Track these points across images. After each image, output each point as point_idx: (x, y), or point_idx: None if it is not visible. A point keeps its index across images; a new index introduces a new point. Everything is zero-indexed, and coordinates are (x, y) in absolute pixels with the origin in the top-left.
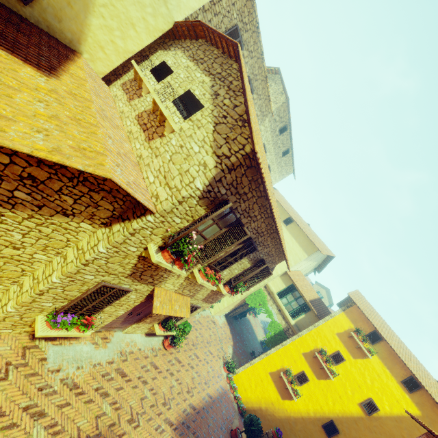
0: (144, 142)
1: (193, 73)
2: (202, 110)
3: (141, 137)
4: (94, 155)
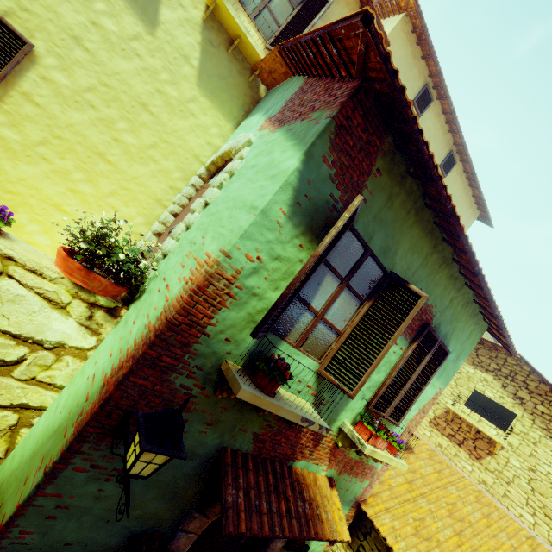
0: (473, 462)
1: (461, 368)
2: (517, 419)
3: (461, 453)
4: (539, 547)
